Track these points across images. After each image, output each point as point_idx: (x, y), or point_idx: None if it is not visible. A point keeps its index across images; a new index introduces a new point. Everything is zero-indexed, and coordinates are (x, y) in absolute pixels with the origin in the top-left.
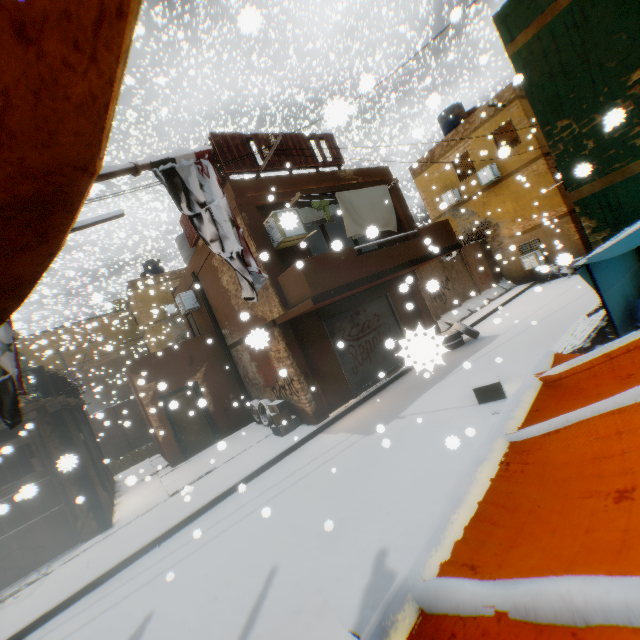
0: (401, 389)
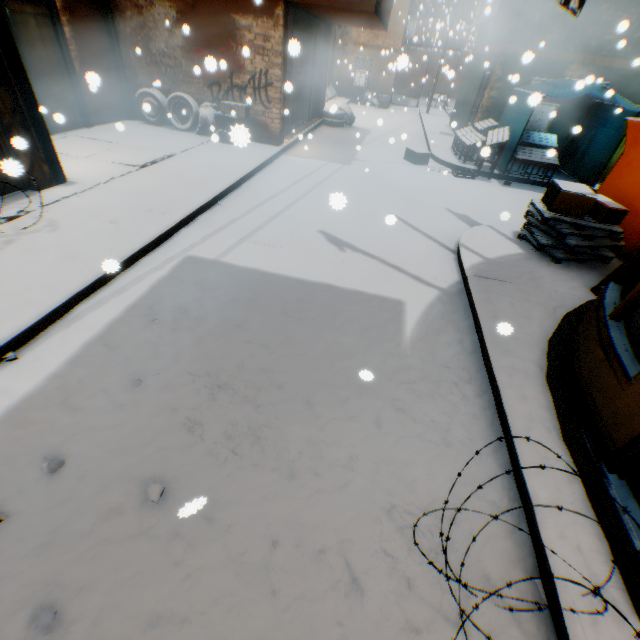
0: (328, 143)
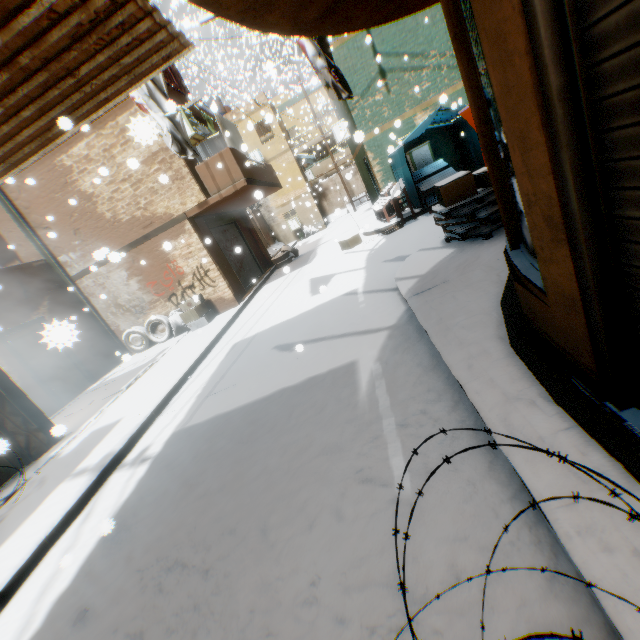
0: (280, 278)
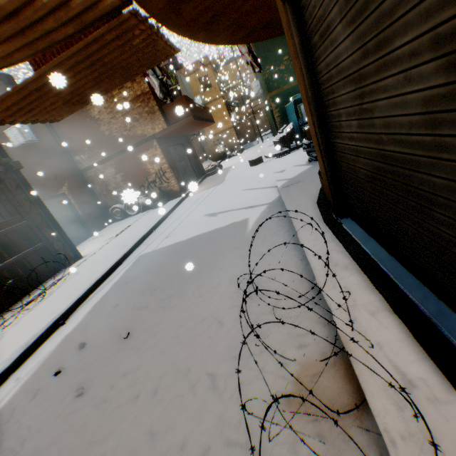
0: (209, 182)
